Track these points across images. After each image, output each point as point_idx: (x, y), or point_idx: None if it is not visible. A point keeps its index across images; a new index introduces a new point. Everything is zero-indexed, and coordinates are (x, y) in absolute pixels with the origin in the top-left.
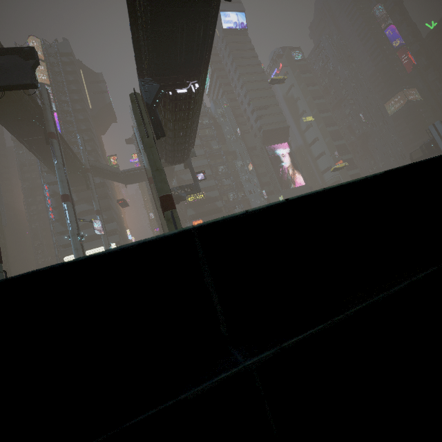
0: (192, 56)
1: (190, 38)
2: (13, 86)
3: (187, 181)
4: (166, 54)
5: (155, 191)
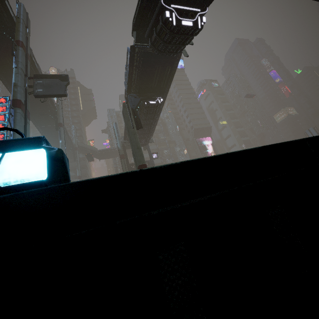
0: (161, 84)
1: (162, 74)
2: (53, 95)
3: None
4: (147, 82)
5: (124, 164)
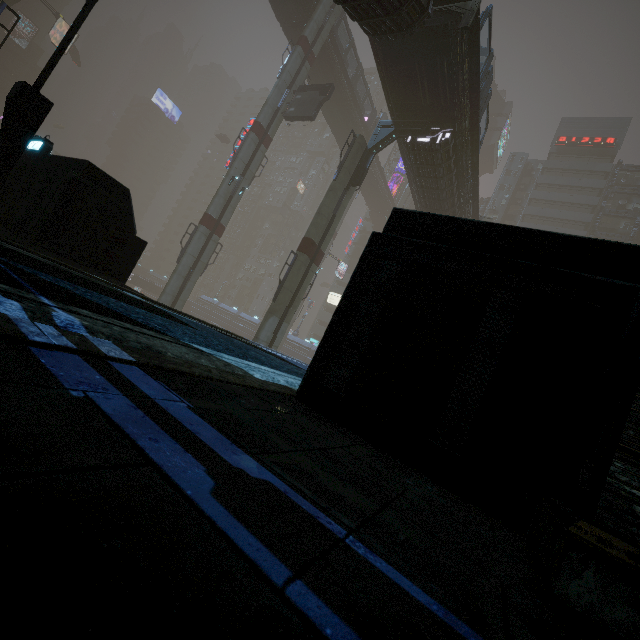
0: (440, 98)
1: (433, 76)
2: (300, 117)
3: None
4: (407, 95)
5: None
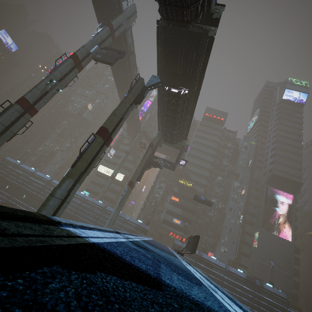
0: (187, 71)
1: (187, 58)
2: (104, 61)
3: (188, 170)
4: (171, 65)
5: (147, 151)
